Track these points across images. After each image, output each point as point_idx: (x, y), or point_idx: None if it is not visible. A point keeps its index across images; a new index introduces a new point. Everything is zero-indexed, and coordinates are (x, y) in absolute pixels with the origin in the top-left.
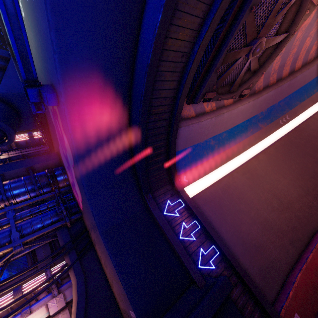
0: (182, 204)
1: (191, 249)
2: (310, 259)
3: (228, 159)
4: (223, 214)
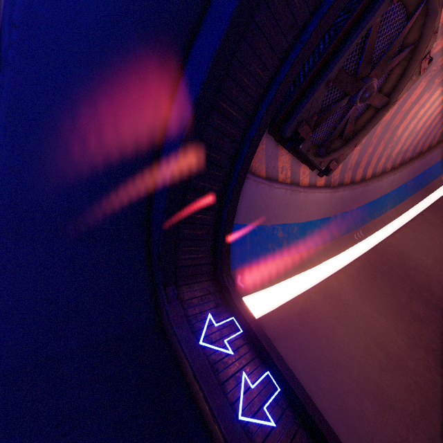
0: (238, 328)
1: None
2: None
3: (300, 269)
4: (309, 368)
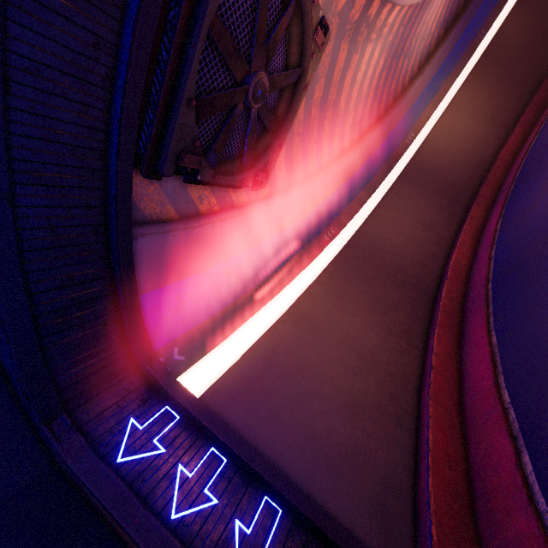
0: (174, 417)
1: (208, 540)
2: (432, 441)
3: (263, 302)
4: (275, 411)
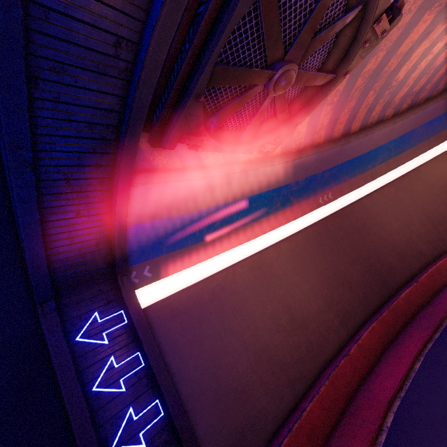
0: (124, 320)
1: (108, 412)
2: (307, 413)
3: (233, 245)
4: (199, 337)
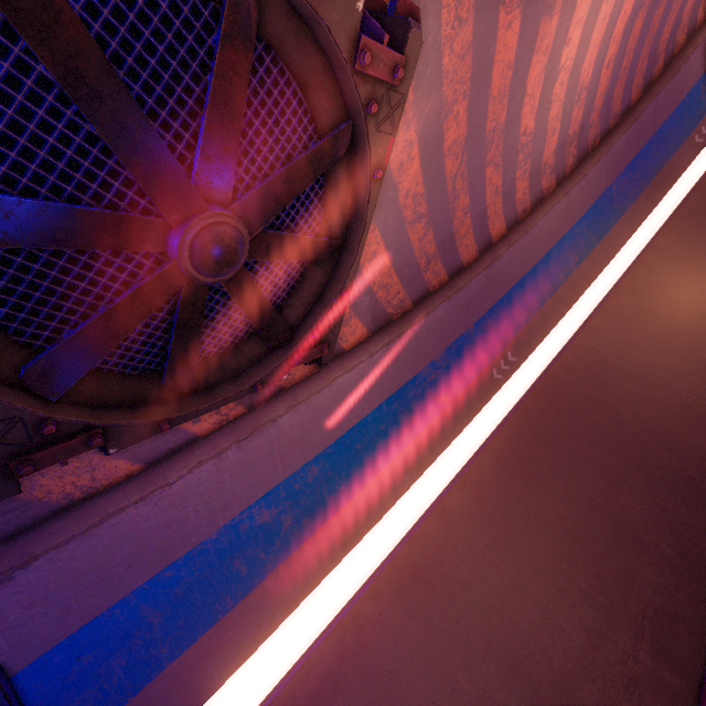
0: None
1: None
2: None
3: (339, 552)
4: None
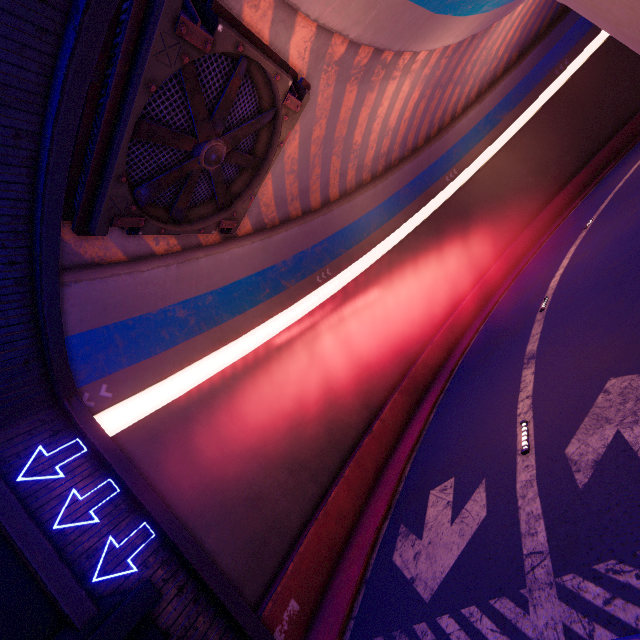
0: (82, 448)
1: (80, 547)
2: (332, 498)
3: (219, 344)
4: (191, 453)
